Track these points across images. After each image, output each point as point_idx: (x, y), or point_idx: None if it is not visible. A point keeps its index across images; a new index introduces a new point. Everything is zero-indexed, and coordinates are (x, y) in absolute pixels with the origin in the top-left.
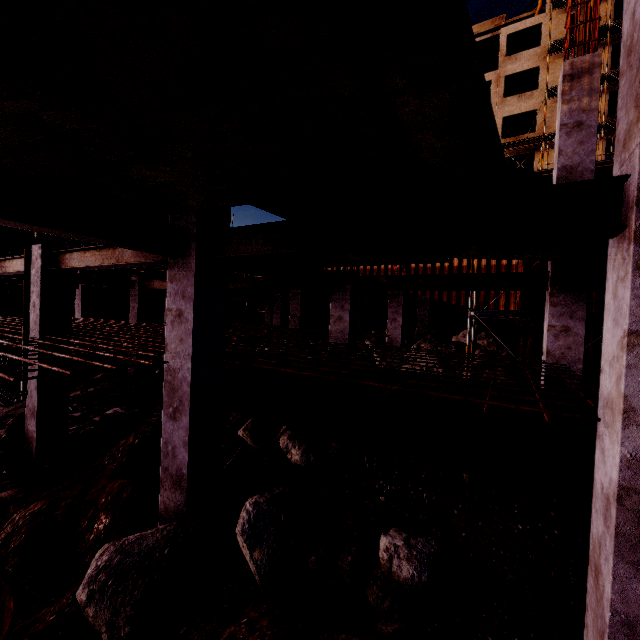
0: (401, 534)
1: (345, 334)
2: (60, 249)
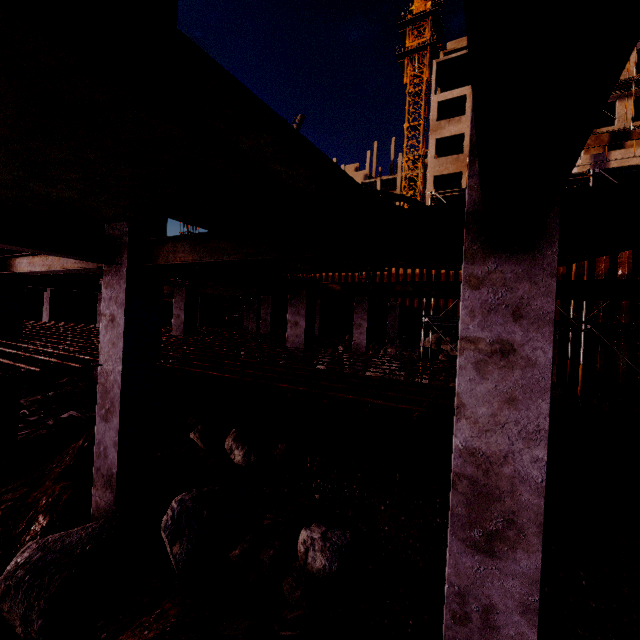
0: (321, 528)
1: (301, 339)
2: (12, 253)
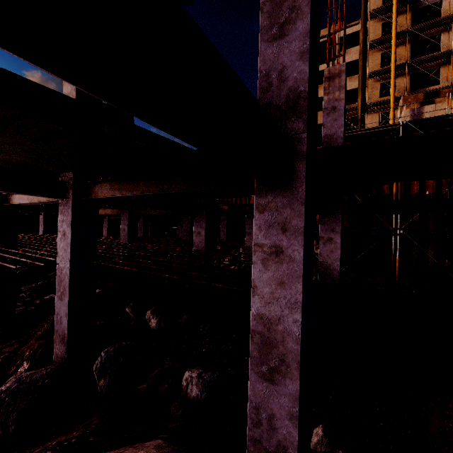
0: (199, 370)
1: (202, 243)
2: None
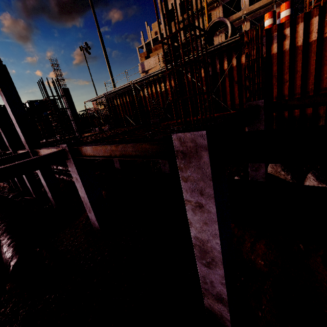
0: None
1: None
2: None
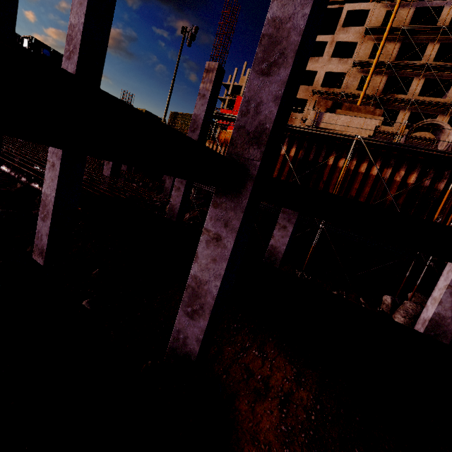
0: None
1: (109, 171)
2: None
